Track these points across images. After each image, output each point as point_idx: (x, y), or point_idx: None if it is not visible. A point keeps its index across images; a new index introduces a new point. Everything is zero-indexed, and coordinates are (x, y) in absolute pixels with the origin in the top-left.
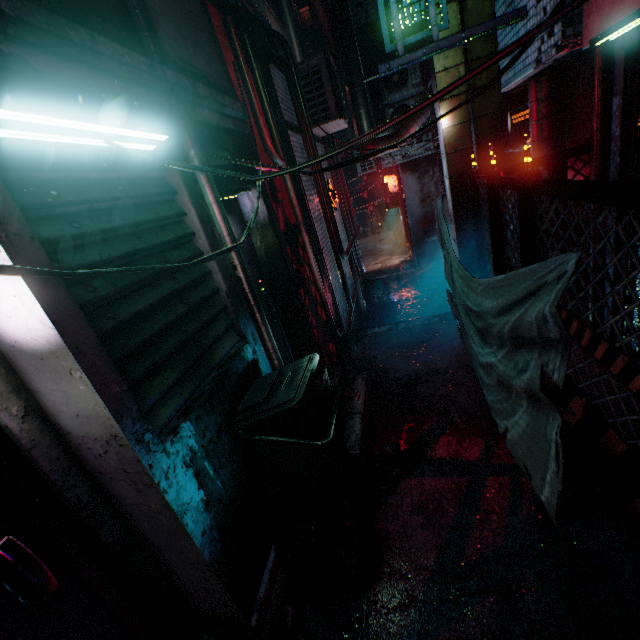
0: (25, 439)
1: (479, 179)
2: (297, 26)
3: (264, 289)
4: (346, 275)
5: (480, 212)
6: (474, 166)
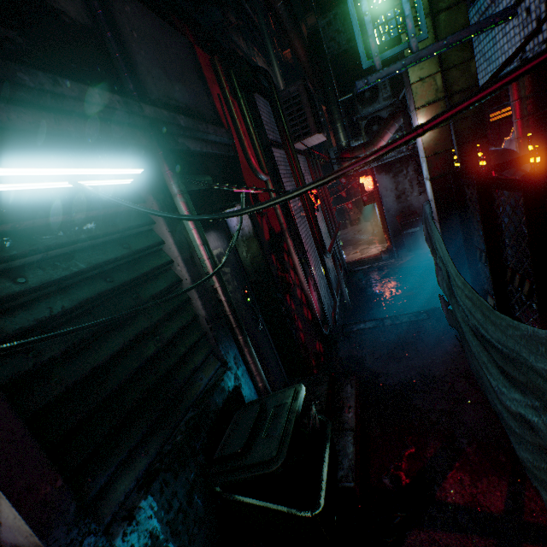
0: None
1: (464, 179)
2: (281, 65)
3: (250, 298)
4: (329, 270)
5: (466, 211)
6: (457, 167)
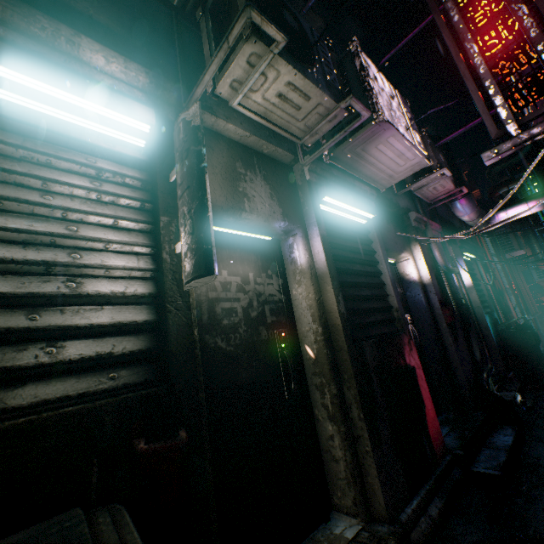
0: None
1: None
2: None
3: None
4: None
5: None
6: None
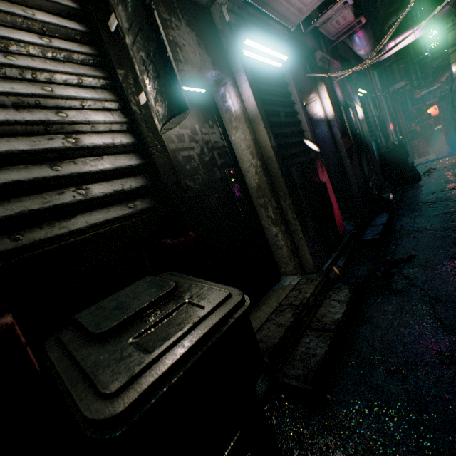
0: None
1: None
2: None
3: None
4: None
5: None
6: None
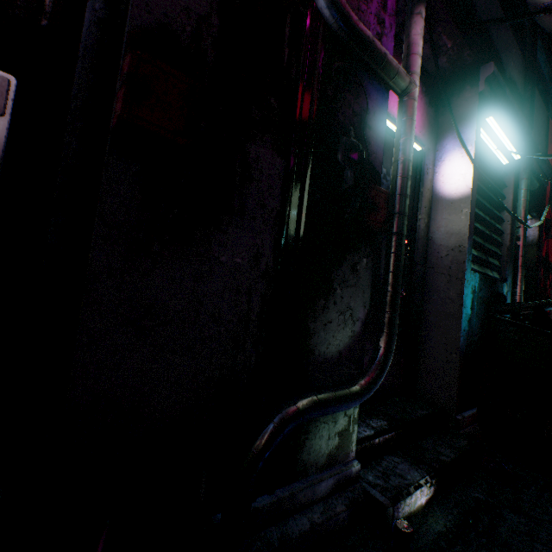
0: (420, 234)
1: None
2: None
3: None
4: None
5: None
6: None
